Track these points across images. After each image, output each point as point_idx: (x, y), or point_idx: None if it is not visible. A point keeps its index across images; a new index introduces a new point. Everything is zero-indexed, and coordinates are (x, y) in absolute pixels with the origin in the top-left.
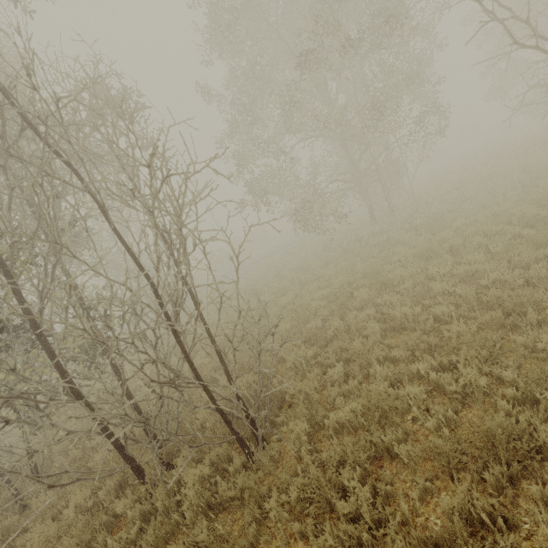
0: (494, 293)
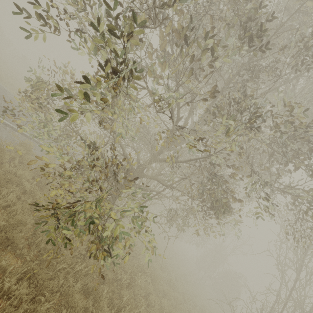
0: None
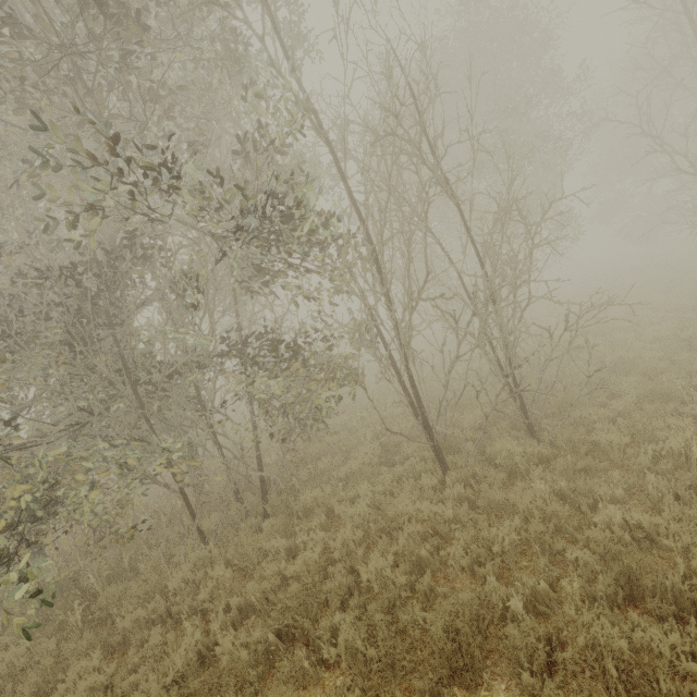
0: None
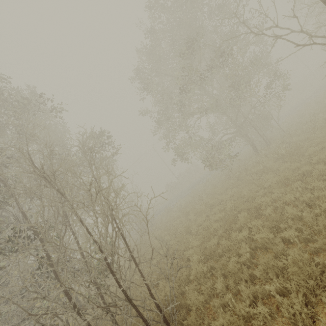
0: (322, 223)
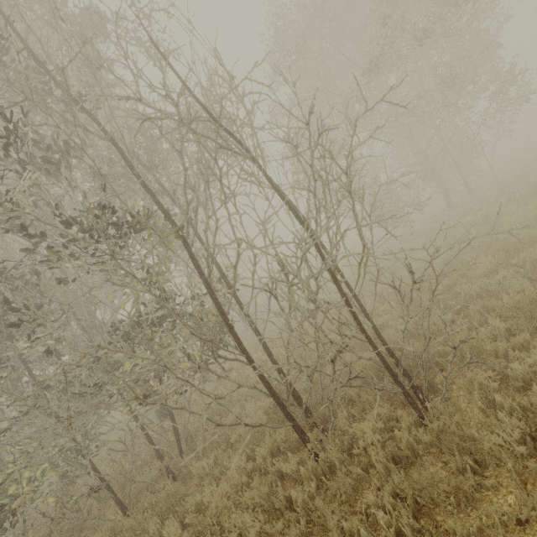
0: None
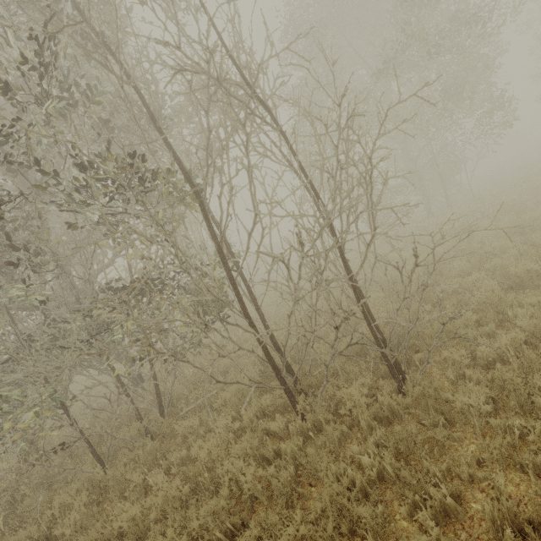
0: None
